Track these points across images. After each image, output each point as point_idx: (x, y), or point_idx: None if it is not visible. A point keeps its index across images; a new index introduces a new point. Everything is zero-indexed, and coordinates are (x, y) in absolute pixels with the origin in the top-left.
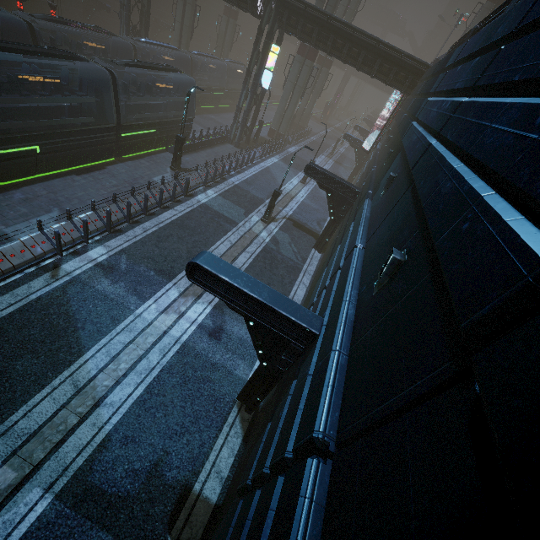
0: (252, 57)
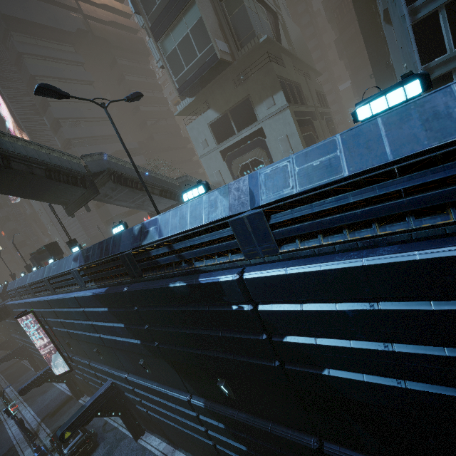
0: None
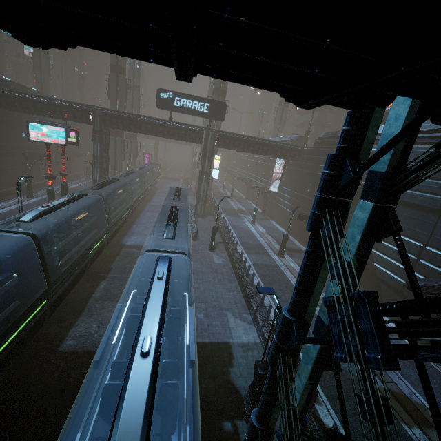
0: (204, 165)
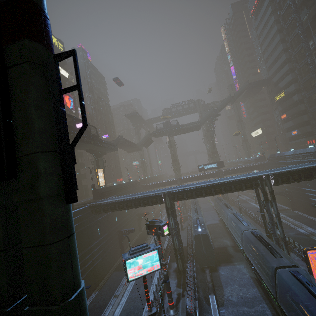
0: None
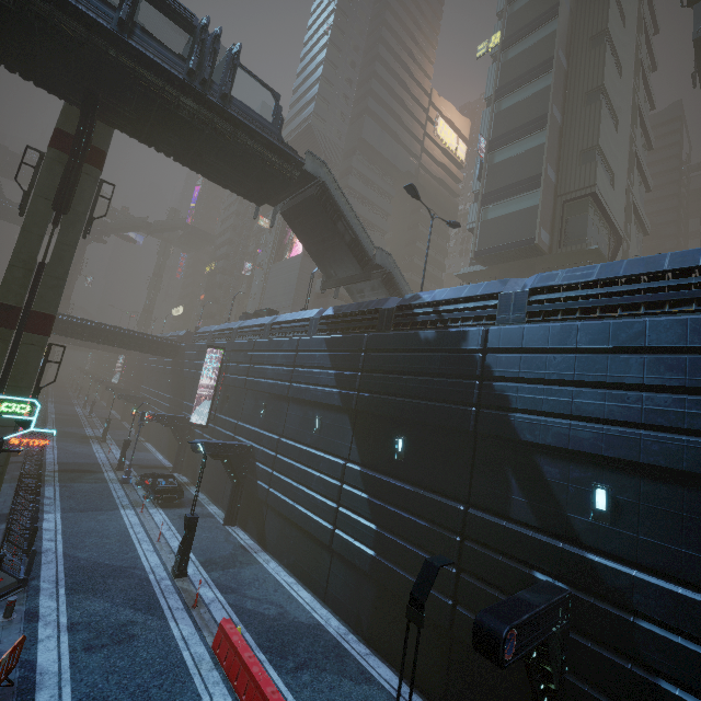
0: None
